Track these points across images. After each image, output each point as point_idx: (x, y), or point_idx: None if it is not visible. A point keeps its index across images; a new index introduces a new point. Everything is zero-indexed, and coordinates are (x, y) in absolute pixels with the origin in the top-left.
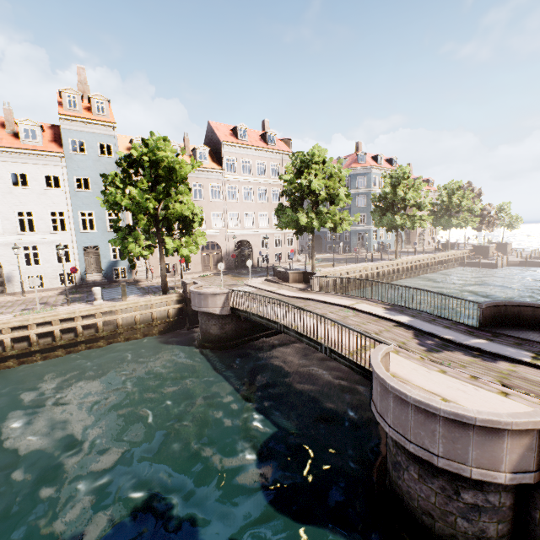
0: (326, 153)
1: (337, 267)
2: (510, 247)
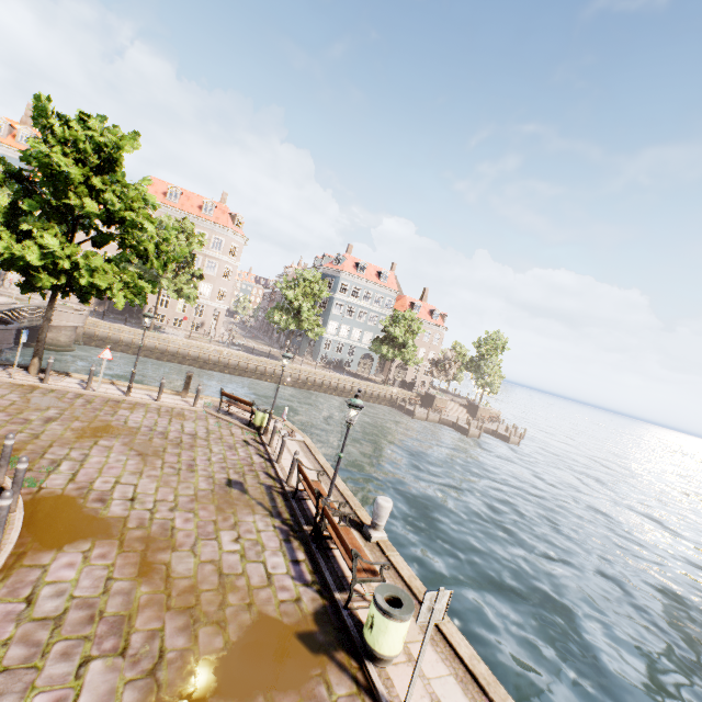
0: (193, 226)
1: (195, 341)
2: (484, 413)
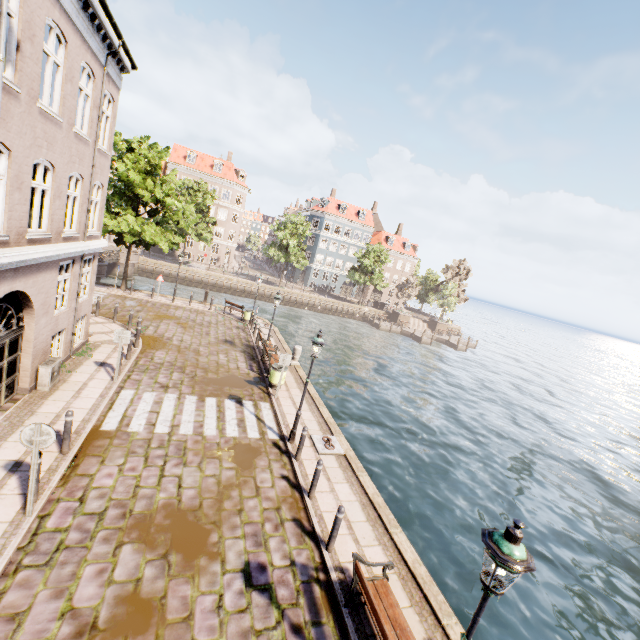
0: (206, 185)
1: (213, 272)
2: (442, 327)
